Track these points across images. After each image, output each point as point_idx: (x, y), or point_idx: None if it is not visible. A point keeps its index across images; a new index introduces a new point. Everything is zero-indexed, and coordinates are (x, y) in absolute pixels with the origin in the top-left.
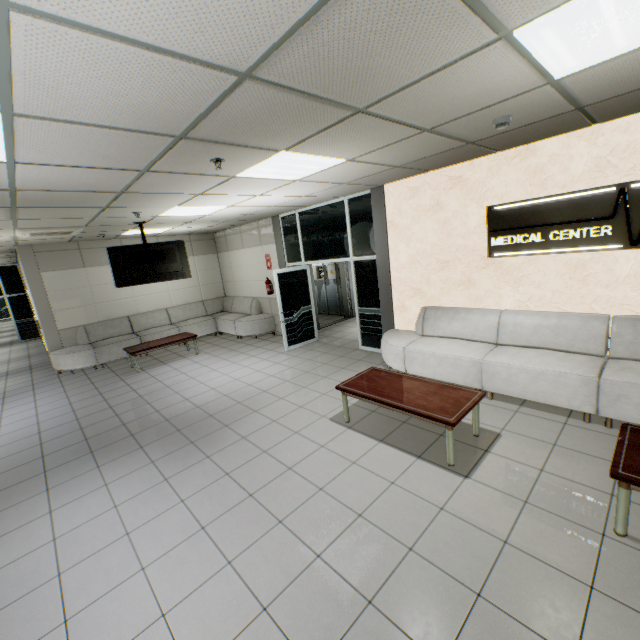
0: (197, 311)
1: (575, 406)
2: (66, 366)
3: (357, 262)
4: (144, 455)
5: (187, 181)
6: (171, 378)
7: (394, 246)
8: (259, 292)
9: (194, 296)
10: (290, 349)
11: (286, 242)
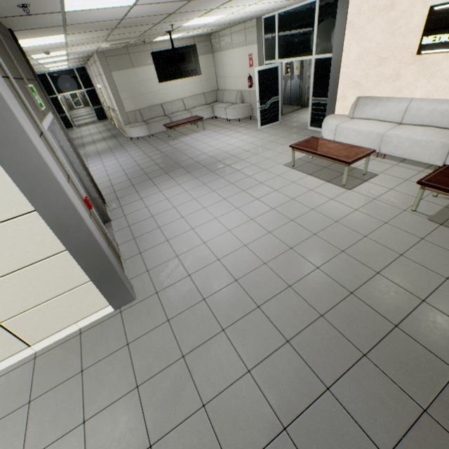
0: (200, 101)
1: (431, 162)
2: (134, 135)
3: (317, 60)
4: (191, 175)
5: (211, 2)
6: (193, 143)
7: (348, 45)
8: (242, 86)
9: (198, 90)
10: (261, 128)
11: (265, 42)
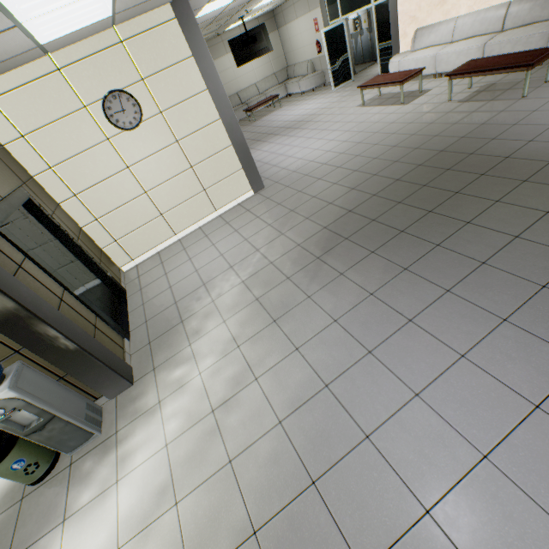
0: (272, 82)
1: None
2: None
3: (376, 6)
4: (279, 136)
5: None
6: (273, 119)
7: None
8: (311, 55)
9: (268, 71)
10: (335, 90)
11: (327, 3)
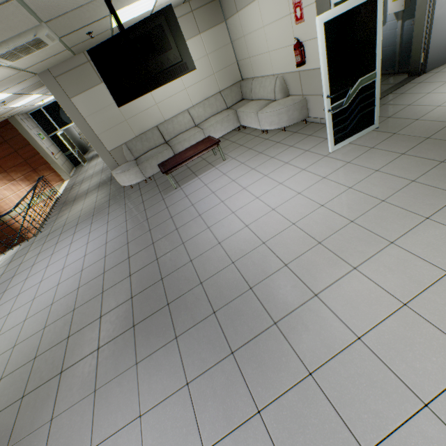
0: (216, 106)
1: None
2: (124, 183)
3: None
4: (178, 360)
5: None
6: (202, 200)
7: None
8: (283, 66)
9: (210, 88)
10: (336, 149)
11: None
